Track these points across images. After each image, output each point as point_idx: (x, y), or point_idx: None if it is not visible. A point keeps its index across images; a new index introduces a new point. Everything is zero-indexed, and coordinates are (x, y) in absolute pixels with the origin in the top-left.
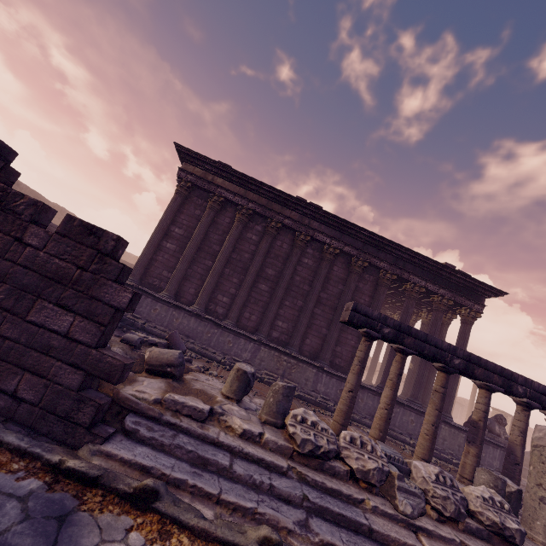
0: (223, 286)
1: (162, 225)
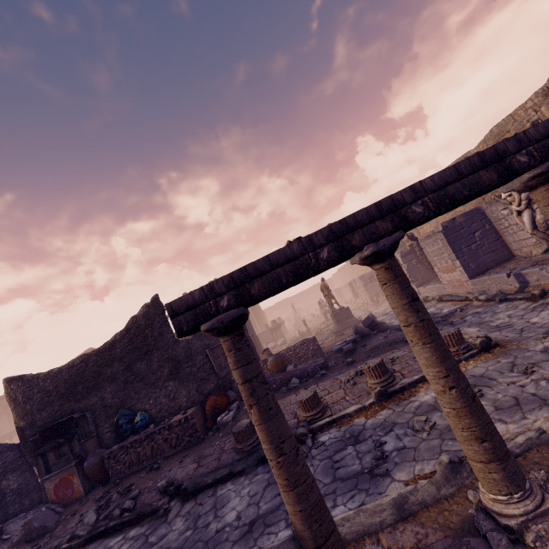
0: None
1: None
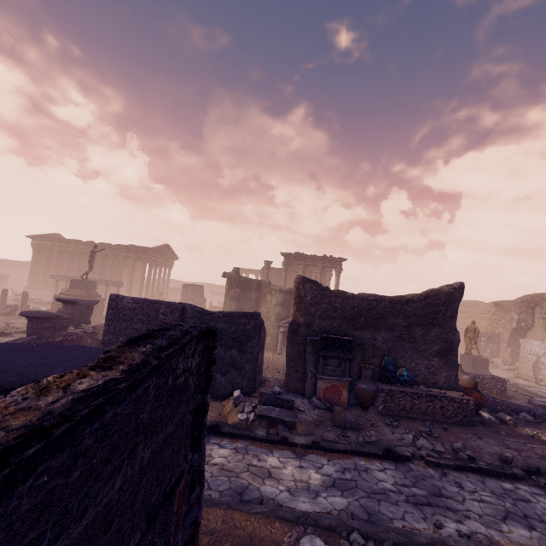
0: None
1: (32, 265)
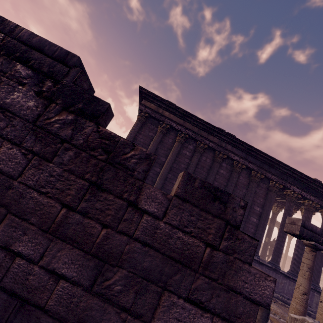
0: (167, 186)
1: None
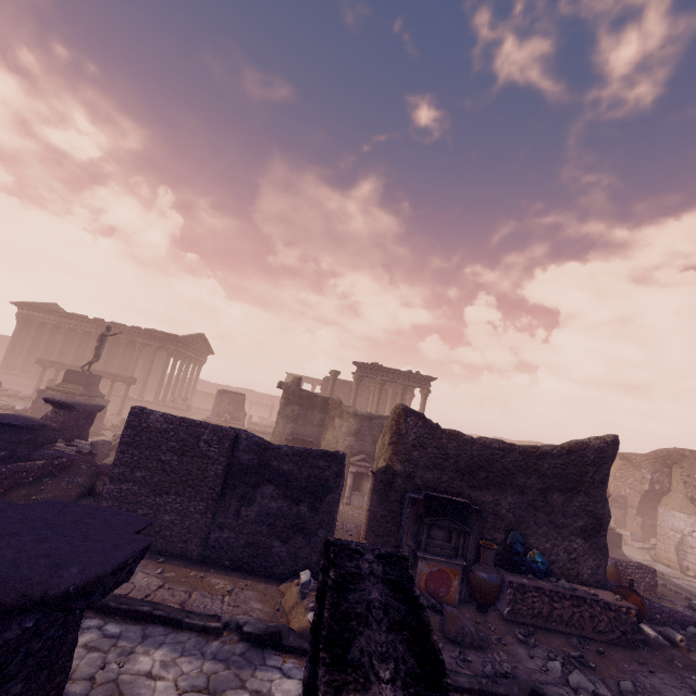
0: None
1: (12, 341)
